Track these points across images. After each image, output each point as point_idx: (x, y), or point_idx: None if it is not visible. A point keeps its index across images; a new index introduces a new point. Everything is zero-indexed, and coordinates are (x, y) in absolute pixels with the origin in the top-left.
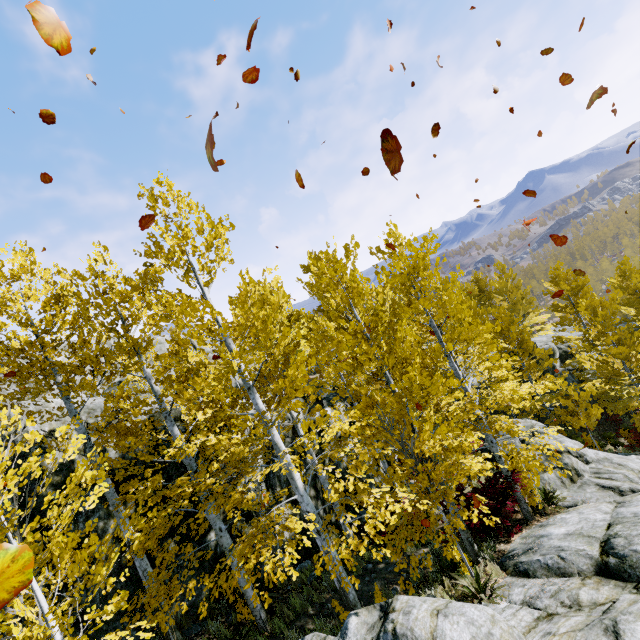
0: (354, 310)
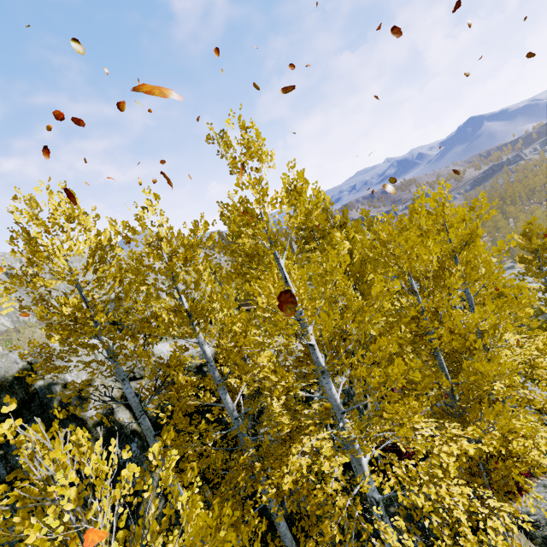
0: (412, 280)
